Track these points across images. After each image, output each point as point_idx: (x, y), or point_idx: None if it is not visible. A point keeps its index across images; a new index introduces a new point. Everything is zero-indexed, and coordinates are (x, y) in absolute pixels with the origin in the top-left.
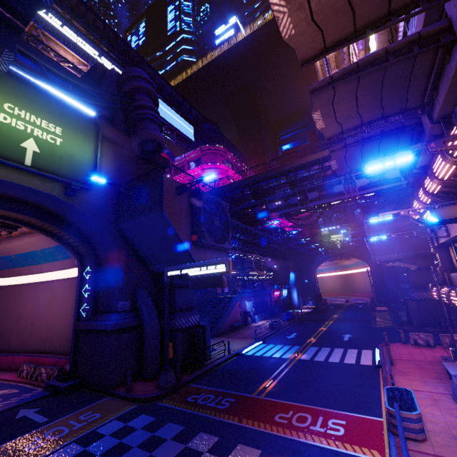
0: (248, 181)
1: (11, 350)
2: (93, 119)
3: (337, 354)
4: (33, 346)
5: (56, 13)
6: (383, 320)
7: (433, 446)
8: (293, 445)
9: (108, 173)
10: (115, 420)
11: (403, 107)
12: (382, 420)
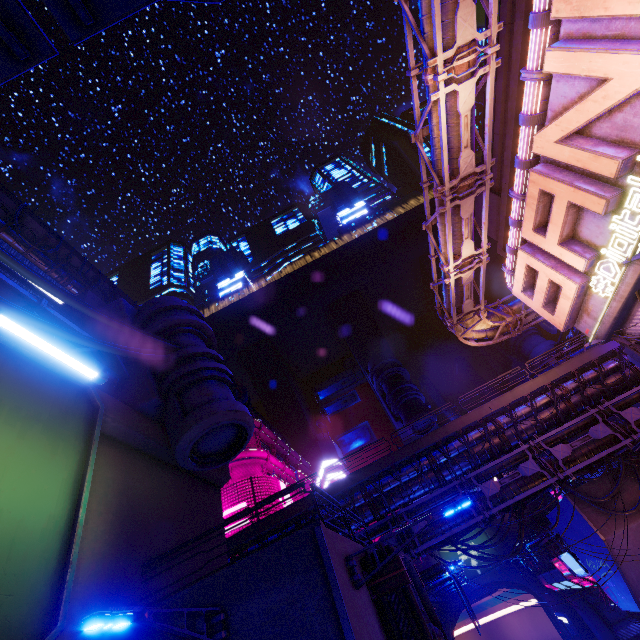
0: (362, 478)
1: None
2: (83, 389)
3: None
4: None
5: (2, 241)
6: None
7: None
8: None
9: (94, 552)
10: None
11: None
12: None
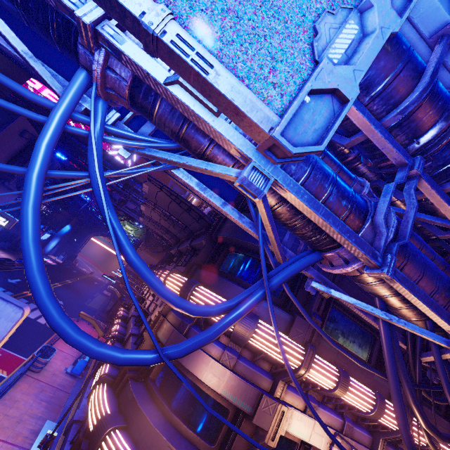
0: None
1: None
2: None
3: (38, 313)
4: None
5: None
6: (96, 303)
7: (40, 375)
8: None
9: None
10: None
11: (175, 234)
12: (26, 359)
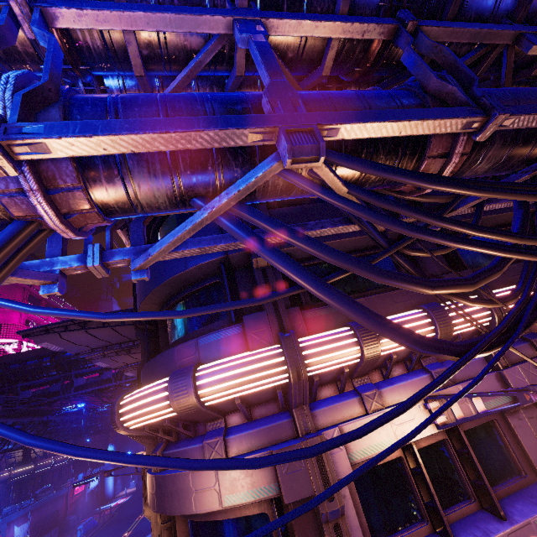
0: (51, 351)
1: None
2: None
3: None
4: None
5: None
6: None
7: None
8: None
9: None
10: None
11: None
12: None
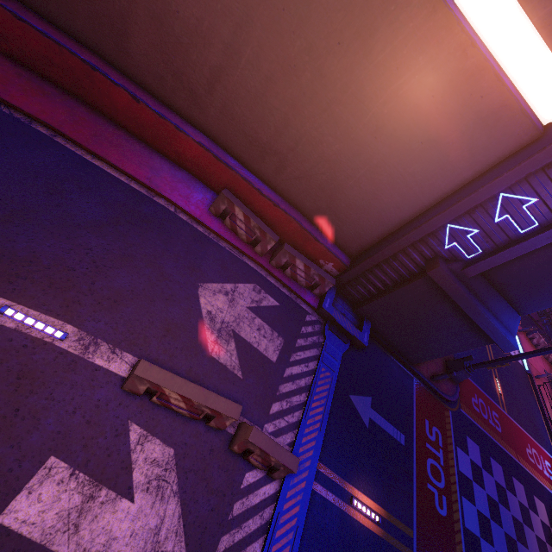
0: None
1: (129, 72)
2: None
3: None
4: (216, 125)
5: None
6: None
7: None
8: (549, 497)
9: None
10: (457, 447)
11: None
12: None
